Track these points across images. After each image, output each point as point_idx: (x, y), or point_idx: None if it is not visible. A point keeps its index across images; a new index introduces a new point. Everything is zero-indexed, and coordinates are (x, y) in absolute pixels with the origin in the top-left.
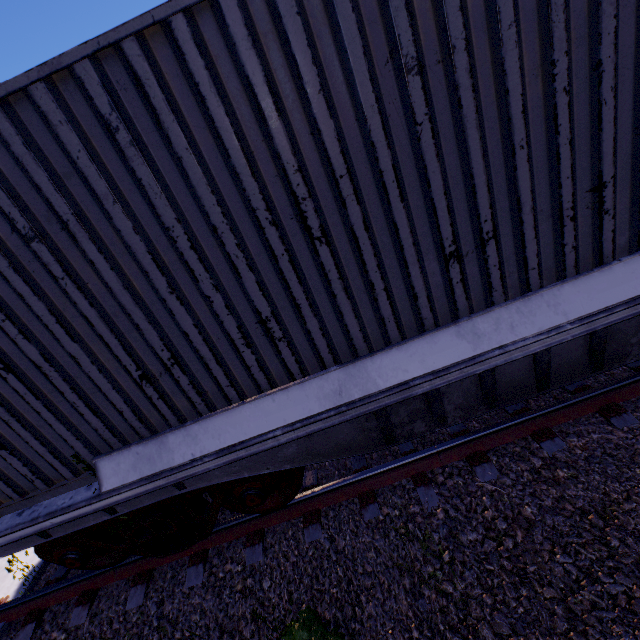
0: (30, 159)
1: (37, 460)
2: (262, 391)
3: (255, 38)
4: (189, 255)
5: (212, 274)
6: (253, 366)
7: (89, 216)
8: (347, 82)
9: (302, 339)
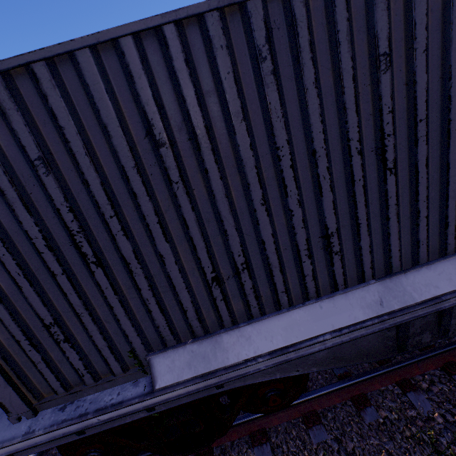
0: (185, 74)
1: (92, 354)
2: (308, 298)
3: (388, 3)
4: (287, 172)
5: (299, 191)
6: (308, 275)
7: (214, 130)
8: (442, 47)
9: (350, 254)
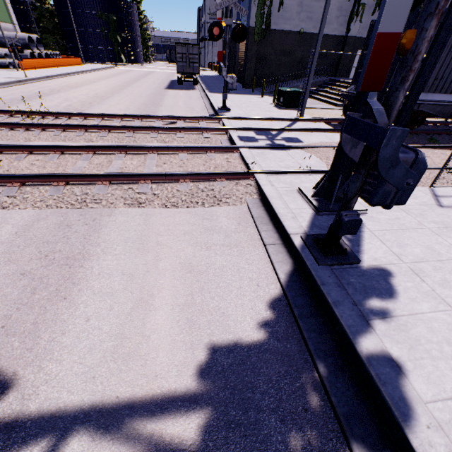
0: None
1: None
2: (445, 93)
3: None
4: None
5: None
6: (449, 87)
7: None
8: None
9: None
